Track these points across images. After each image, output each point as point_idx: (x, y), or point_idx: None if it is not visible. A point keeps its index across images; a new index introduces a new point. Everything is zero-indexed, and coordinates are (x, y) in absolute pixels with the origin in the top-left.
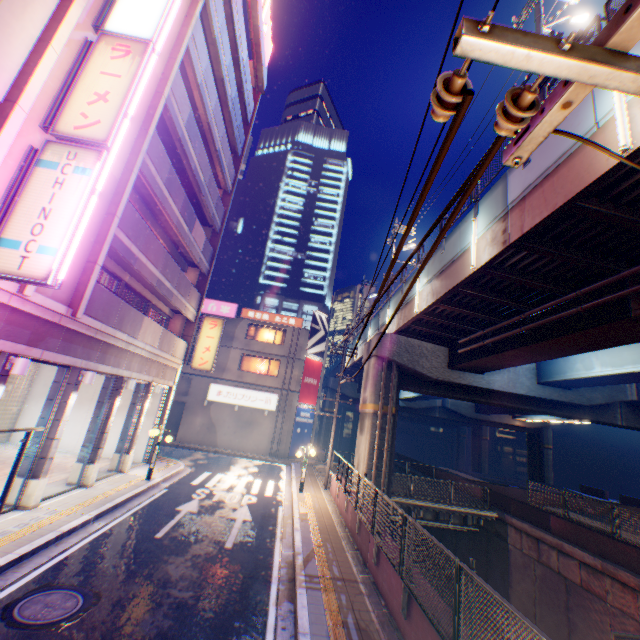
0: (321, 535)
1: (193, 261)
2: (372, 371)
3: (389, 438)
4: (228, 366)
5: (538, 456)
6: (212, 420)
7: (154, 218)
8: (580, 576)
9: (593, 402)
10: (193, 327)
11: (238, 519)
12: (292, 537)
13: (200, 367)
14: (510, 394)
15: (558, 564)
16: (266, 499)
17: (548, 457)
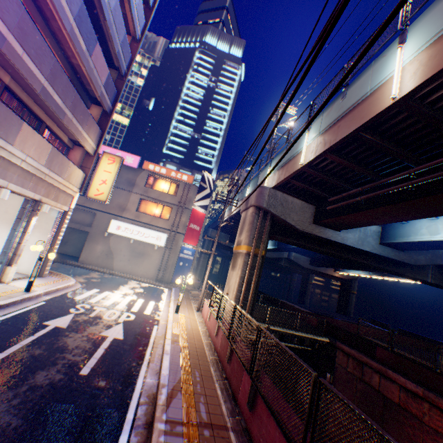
0: (190, 360)
1: (96, 97)
2: (249, 219)
3: (257, 275)
4: (128, 207)
5: (346, 298)
6: (111, 249)
7: (46, 23)
8: (399, 397)
9: (418, 263)
10: (92, 160)
11: (108, 338)
12: (160, 361)
13: (95, 197)
14: (356, 250)
15: (379, 385)
16: (144, 318)
17: (352, 299)
